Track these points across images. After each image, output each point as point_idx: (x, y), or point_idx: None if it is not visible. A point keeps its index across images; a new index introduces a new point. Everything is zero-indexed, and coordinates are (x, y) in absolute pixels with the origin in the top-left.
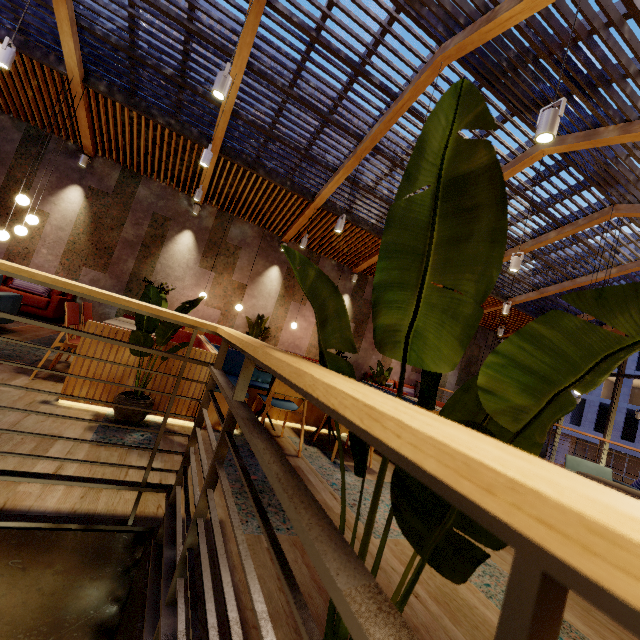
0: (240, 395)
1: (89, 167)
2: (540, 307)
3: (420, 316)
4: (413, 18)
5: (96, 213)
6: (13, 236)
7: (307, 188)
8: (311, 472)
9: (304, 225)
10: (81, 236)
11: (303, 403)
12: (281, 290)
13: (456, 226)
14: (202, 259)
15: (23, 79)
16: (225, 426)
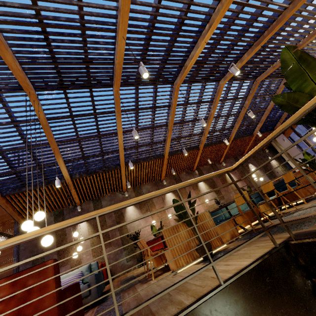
0: (282, 148)
1: (81, 209)
2: (265, 127)
3: (315, 81)
4: (162, 84)
5: (93, 224)
6: (70, 259)
7: (159, 154)
8: (285, 220)
9: (165, 168)
10: (94, 238)
11: (250, 203)
12: (176, 198)
13: (306, 63)
14: (141, 210)
15: (49, 195)
16: (289, 157)
